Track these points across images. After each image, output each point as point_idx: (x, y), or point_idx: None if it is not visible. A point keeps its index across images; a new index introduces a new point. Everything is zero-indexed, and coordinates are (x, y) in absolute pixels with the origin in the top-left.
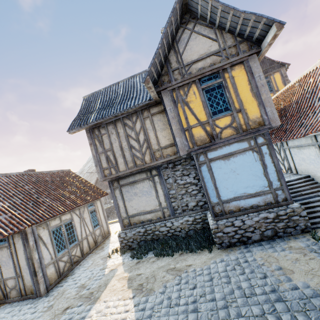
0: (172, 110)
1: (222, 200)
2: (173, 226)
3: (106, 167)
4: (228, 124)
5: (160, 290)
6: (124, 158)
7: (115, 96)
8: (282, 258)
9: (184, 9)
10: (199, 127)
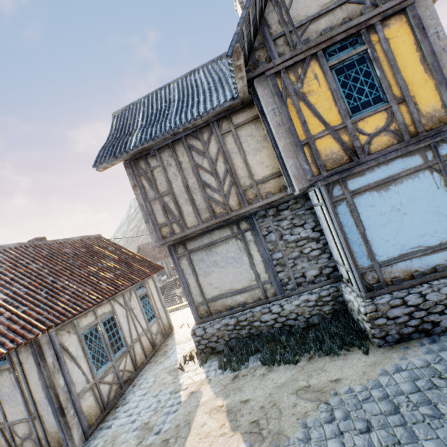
0: (276, 111)
1: (379, 261)
2: (283, 311)
3: (164, 222)
4: (382, 126)
5: (299, 434)
6: (193, 204)
7: (166, 105)
8: None
9: None
10: (328, 137)
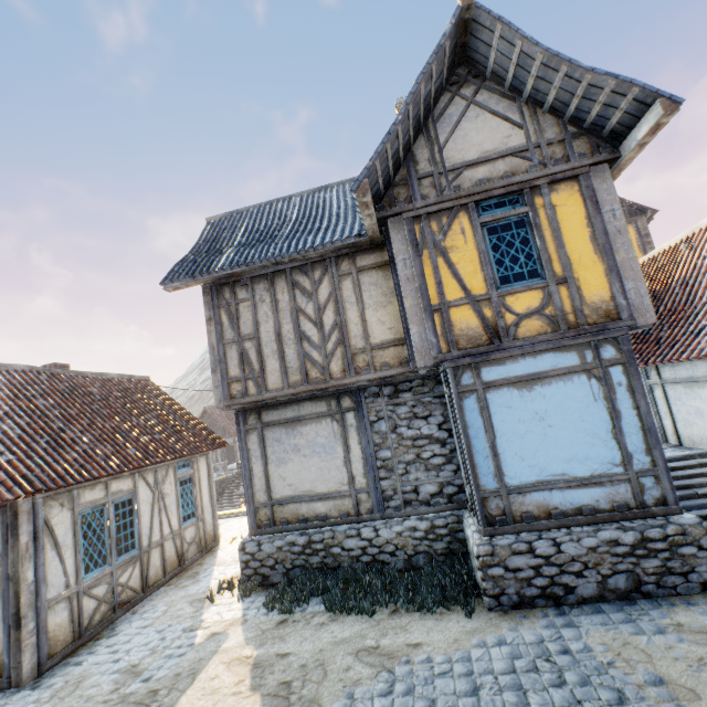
0: (408, 262)
1: (508, 485)
2: (377, 538)
3: (237, 376)
4: (535, 307)
5: (338, 705)
6: (282, 359)
7: (279, 223)
8: (662, 652)
9: (459, 55)
10: (466, 307)
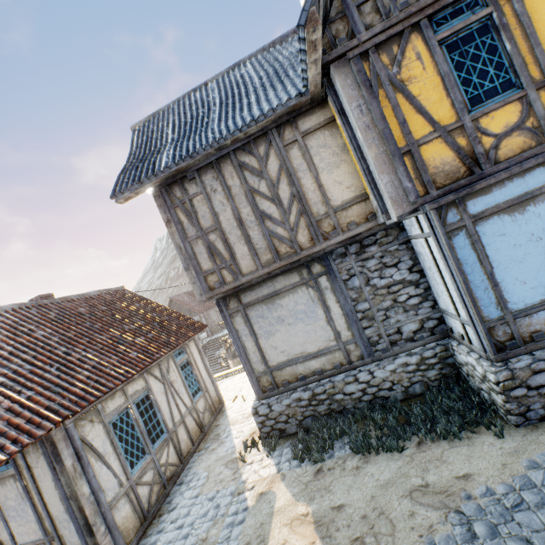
0: (364, 107)
1: (513, 310)
2: (373, 379)
3: (211, 268)
4: (514, 122)
5: None
6: (249, 243)
7: (204, 110)
8: None
9: None
10: (437, 142)
